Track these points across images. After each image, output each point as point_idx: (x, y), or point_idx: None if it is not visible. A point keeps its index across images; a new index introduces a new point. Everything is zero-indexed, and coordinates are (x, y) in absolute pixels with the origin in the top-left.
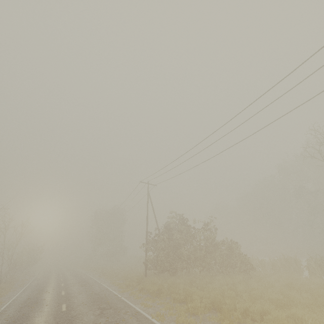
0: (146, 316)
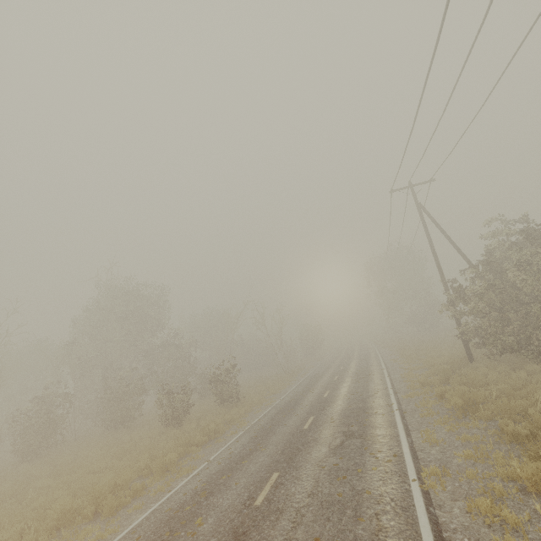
0: (405, 470)
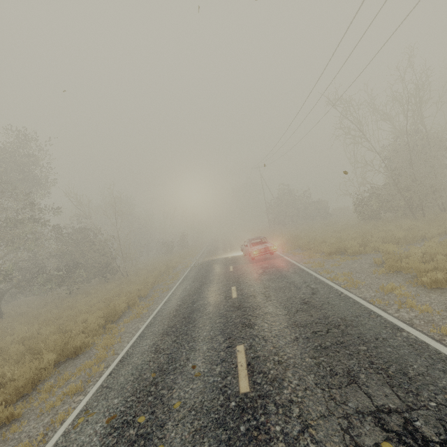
0: None
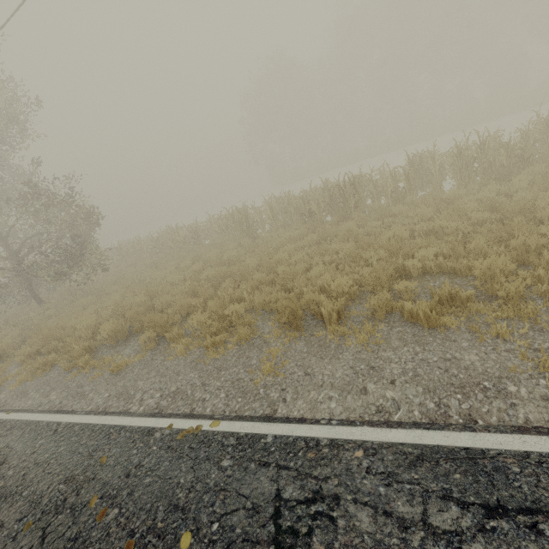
0: None
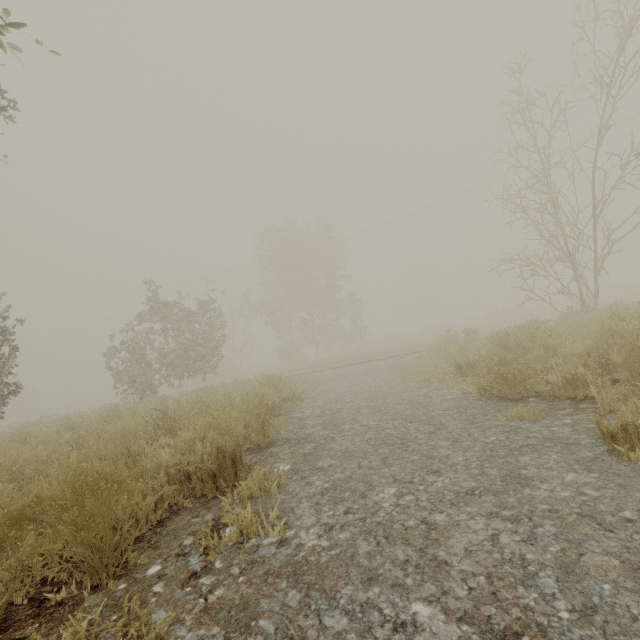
0: None
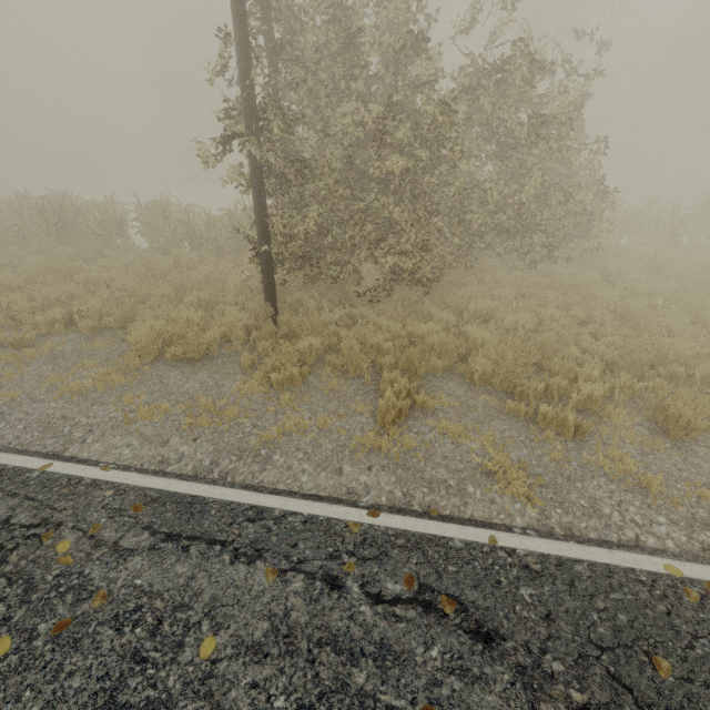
0: None
